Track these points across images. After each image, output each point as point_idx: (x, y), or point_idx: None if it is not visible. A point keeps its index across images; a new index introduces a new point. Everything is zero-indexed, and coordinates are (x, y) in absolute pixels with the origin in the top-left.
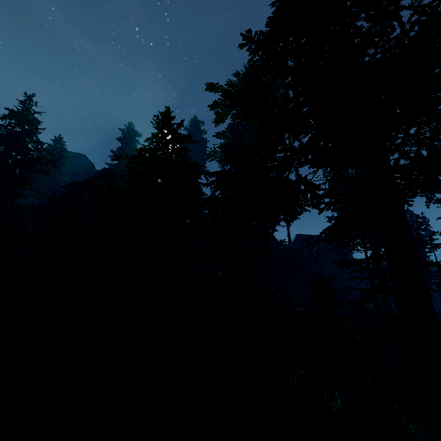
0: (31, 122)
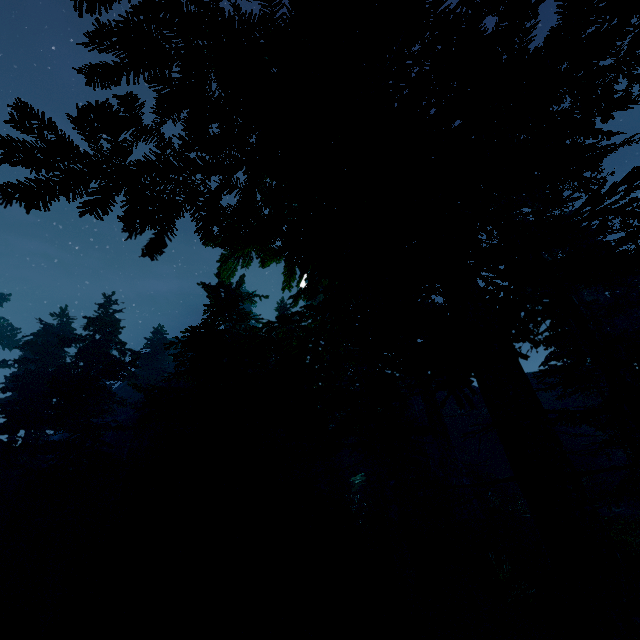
0: (110, 324)
